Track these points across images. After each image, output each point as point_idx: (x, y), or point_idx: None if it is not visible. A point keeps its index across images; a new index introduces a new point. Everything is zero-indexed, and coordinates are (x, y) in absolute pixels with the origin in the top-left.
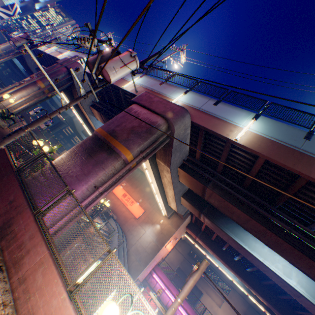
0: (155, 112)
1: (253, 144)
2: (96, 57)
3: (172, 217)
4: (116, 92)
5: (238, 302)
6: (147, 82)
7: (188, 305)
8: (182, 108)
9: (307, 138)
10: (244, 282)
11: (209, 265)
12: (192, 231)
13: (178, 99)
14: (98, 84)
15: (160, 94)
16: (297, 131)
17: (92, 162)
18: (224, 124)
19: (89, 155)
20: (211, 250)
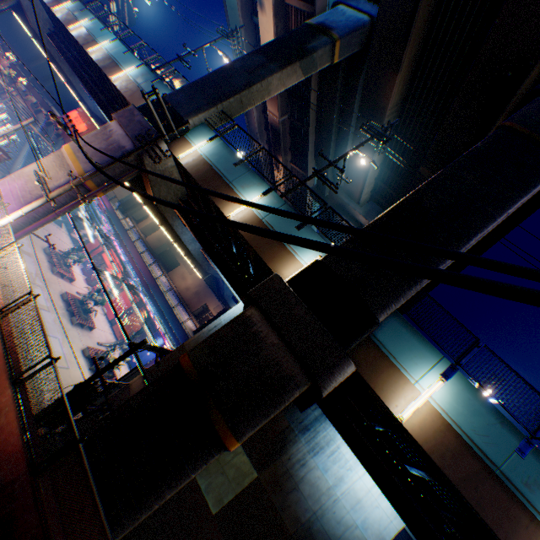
0: None
1: None
2: None
3: None
4: None
5: None
6: None
7: (108, 203)
8: None
9: None
10: None
11: None
12: None
13: None
14: None
15: None
16: None
17: None
18: None
19: None
20: None
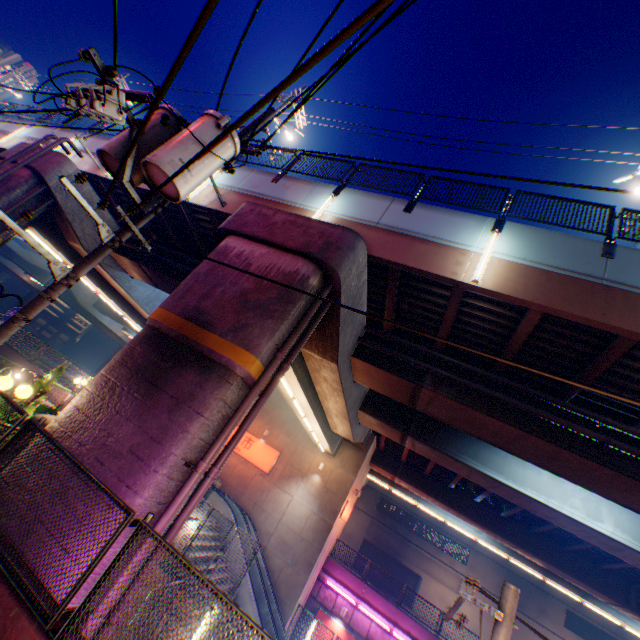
0: (287, 250)
1: (511, 285)
2: (125, 139)
3: (341, 452)
4: (170, 210)
5: (488, 573)
6: (243, 179)
7: (410, 621)
8: (345, 229)
9: (608, 255)
10: (502, 539)
11: (422, 517)
12: (383, 466)
13: (324, 210)
14: (144, 208)
15: (281, 203)
16: (584, 243)
17: (165, 401)
18: (439, 252)
19: (150, 384)
20: (430, 495)
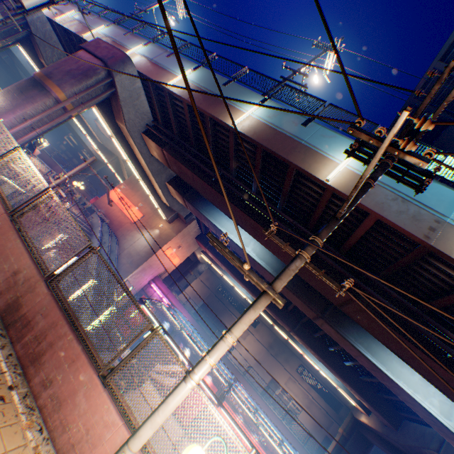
0: (97, 58)
1: (180, 90)
2: None
3: (175, 223)
4: None
5: (265, 335)
6: (113, 32)
7: (185, 311)
8: (125, 54)
9: (225, 85)
10: (248, 289)
11: (240, 299)
12: (201, 242)
13: (136, 51)
14: (17, 11)
15: (121, 45)
16: (222, 80)
17: (24, 98)
18: (166, 75)
19: (22, 93)
20: (219, 260)
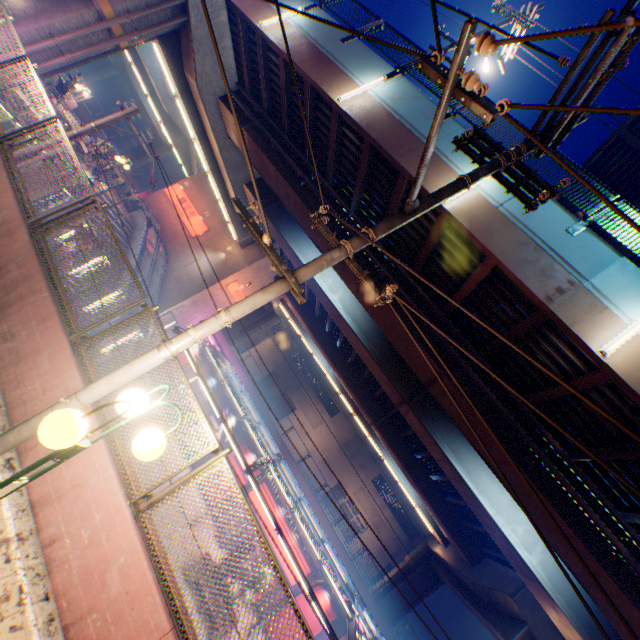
0: None
1: (278, 37)
2: None
3: (249, 249)
4: None
5: (343, 430)
6: None
7: (240, 370)
8: None
9: (344, 42)
10: (329, 360)
11: (320, 377)
12: None
13: None
14: None
15: None
16: (343, 33)
17: (54, 2)
18: (264, 10)
19: None
20: (299, 314)
